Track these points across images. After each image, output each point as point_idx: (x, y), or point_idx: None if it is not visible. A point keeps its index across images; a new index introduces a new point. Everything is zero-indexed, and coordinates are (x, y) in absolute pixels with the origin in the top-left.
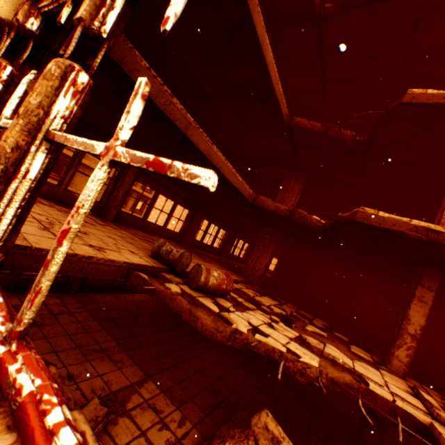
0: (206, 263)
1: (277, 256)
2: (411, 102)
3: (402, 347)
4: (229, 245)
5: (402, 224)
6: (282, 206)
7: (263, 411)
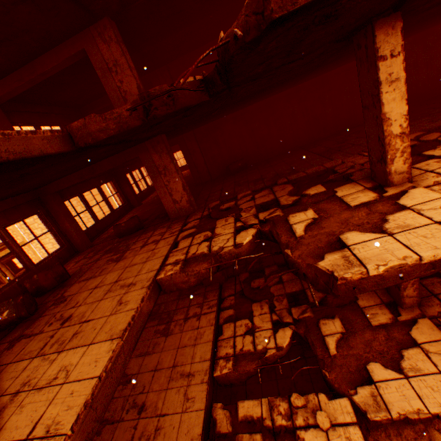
0: (172, 336)
1: None
2: (298, 5)
3: (407, 287)
4: None
5: (412, 270)
6: (201, 267)
7: None
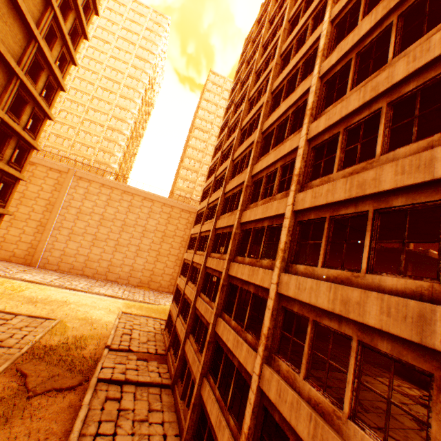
0: None
1: None
2: None
3: None
4: None
5: None
6: None
7: None
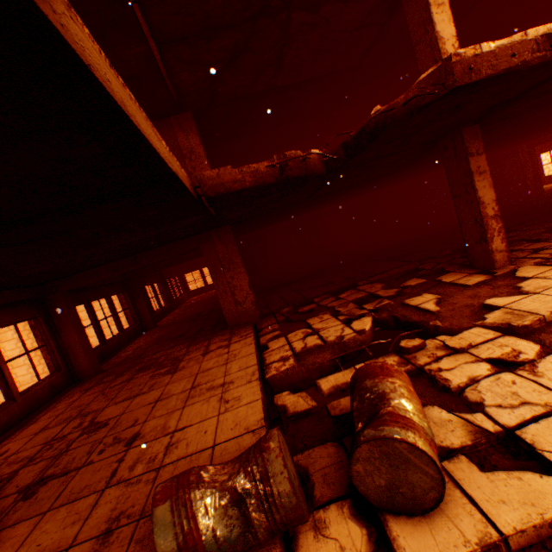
0: (184, 370)
1: (195, 268)
2: None
3: (494, 237)
4: (144, 306)
5: (521, 48)
6: (260, 165)
7: None
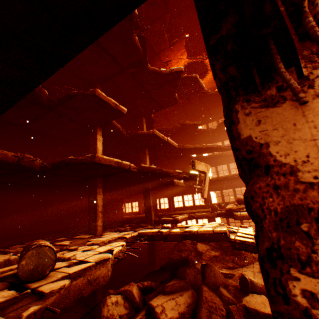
0: None
1: None
2: (100, 97)
3: (99, 219)
4: None
5: (112, 161)
6: (10, 152)
7: (108, 299)
